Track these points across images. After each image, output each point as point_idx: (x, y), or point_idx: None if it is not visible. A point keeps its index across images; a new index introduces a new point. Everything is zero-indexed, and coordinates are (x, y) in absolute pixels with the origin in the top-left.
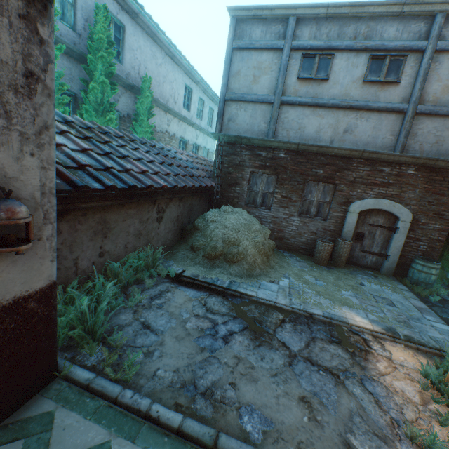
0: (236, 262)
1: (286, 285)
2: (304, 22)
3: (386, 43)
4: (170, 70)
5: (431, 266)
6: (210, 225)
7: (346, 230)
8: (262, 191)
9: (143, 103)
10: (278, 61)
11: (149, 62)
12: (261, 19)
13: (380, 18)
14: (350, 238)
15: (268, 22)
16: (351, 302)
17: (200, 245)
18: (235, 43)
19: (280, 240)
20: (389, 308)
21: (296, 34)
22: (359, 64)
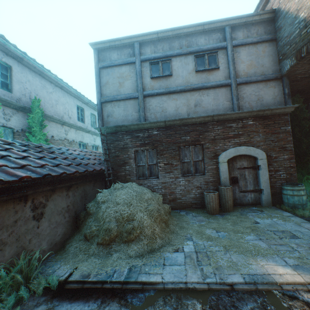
0: (134, 239)
1: (192, 250)
2: (145, 45)
3: (202, 47)
4: (61, 96)
5: (299, 189)
6: (102, 206)
7: (223, 178)
8: (148, 164)
9: (34, 118)
10: (134, 70)
11: (40, 91)
12: (115, 47)
13: (192, 35)
14: (228, 184)
15: (120, 49)
16: (261, 248)
17: (93, 231)
18: (100, 64)
19: (174, 202)
20: (296, 241)
21: (142, 52)
22: (189, 62)
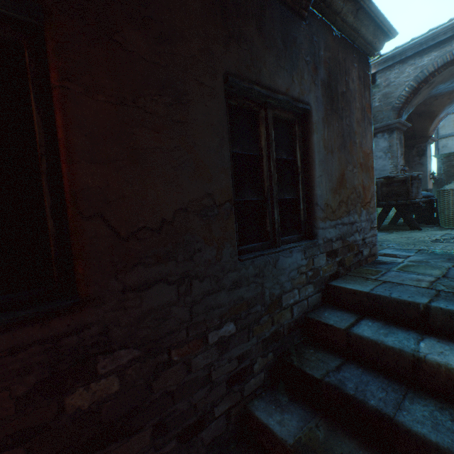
0: None
1: None
2: None
3: None
4: None
5: None
6: None
7: None
8: None
9: None
10: None
11: None
12: None
13: None
14: None
15: None
16: None
17: None
18: None
19: None
20: None
21: None
22: None
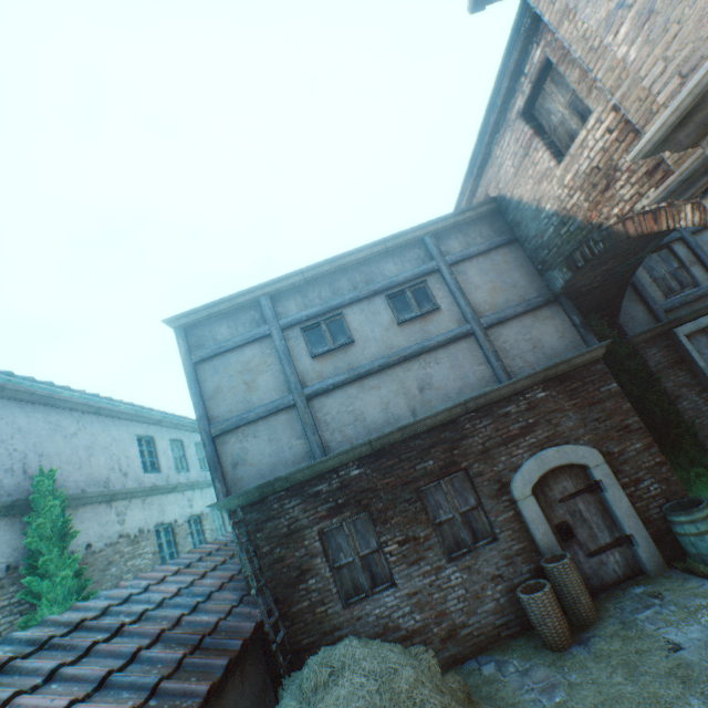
0: None
1: None
2: (282, 297)
3: (394, 278)
4: (99, 430)
5: (703, 515)
6: None
7: (539, 535)
8: (360, 555)
9: (43, 524)
10: (271, 350)
11: (48, 441)
12: (221, 314)
13: (369, 261)
14: (557, 546)
15: (233, 314)
16: None
17: None
18: (194, 355)
19: (454, 639)
20: None
21: (279, 312)
22: (379, 309)
